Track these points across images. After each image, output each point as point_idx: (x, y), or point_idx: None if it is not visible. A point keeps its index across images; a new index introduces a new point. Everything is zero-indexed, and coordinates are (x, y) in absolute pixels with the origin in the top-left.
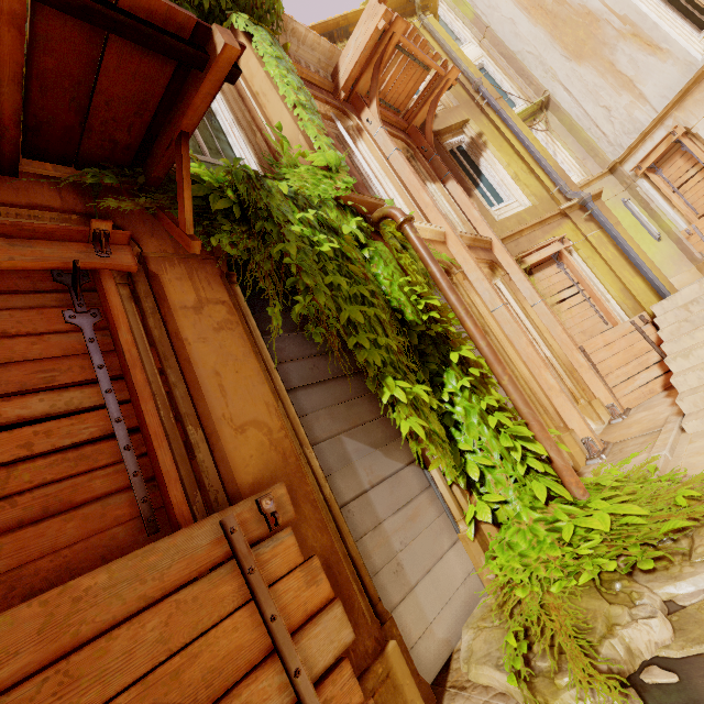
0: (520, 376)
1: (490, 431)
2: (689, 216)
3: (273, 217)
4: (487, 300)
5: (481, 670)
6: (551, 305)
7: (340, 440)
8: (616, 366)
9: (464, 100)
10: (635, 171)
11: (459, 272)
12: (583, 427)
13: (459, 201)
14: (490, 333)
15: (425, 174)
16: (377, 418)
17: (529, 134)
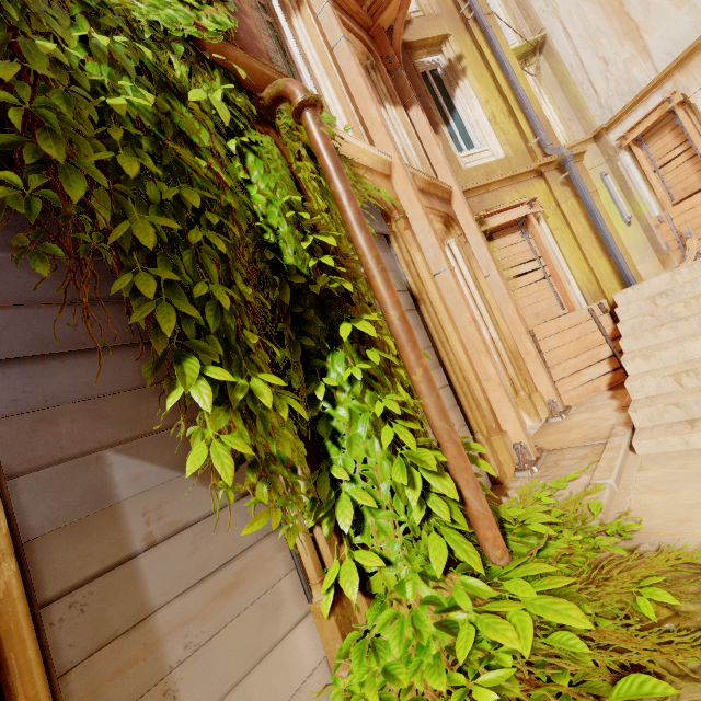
0: (455, 361)
1: (383, 450)
2: (664, 201)
3: (1, 9)
4: (431, 260)
5: None
6: (507, 279)
7: (100, 461)
8: (565, 358)
9: (448, 9)
10: (620, 141)
11: (401, 218)
12: (518, 430)
13: (421, 135)
14: (427, 303)
15: (385, 92)
16: None
17: (516, 67)
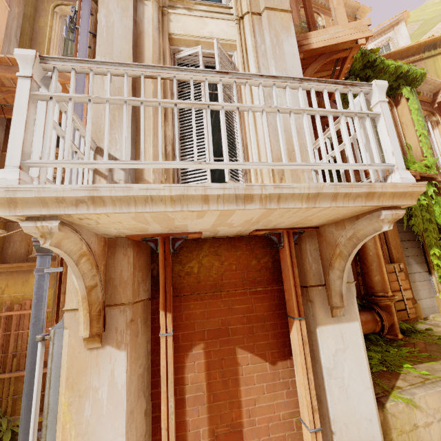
0: None
1: None
2: None
3: None
4: None
5: (439, 318)
6: None
7: (408, 258)
8: None
9: None
10: None
11: None
12: None
13: None
14: None
15: None
16: (419, 255)
17: None
